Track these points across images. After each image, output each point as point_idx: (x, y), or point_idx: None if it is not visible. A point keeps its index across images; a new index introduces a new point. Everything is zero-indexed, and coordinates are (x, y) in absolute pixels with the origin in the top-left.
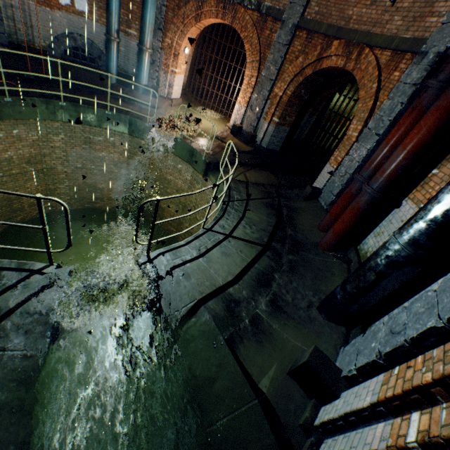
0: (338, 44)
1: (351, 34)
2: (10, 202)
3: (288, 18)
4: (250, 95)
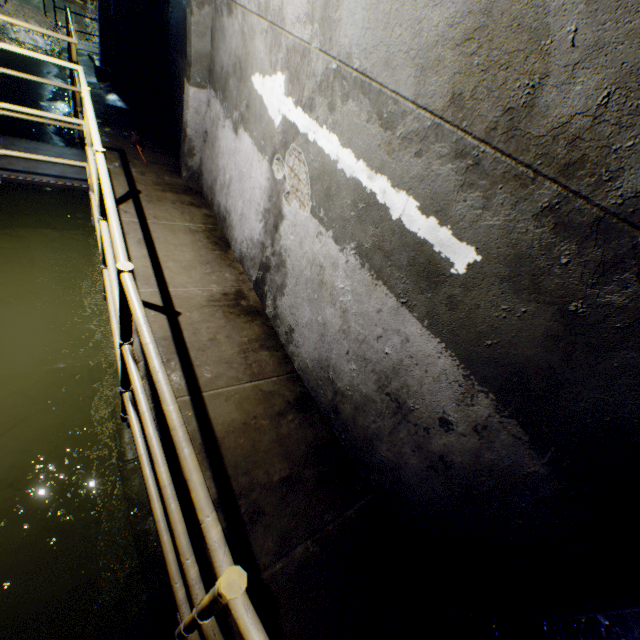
0: None
1: None
2: None
3: None
4: None
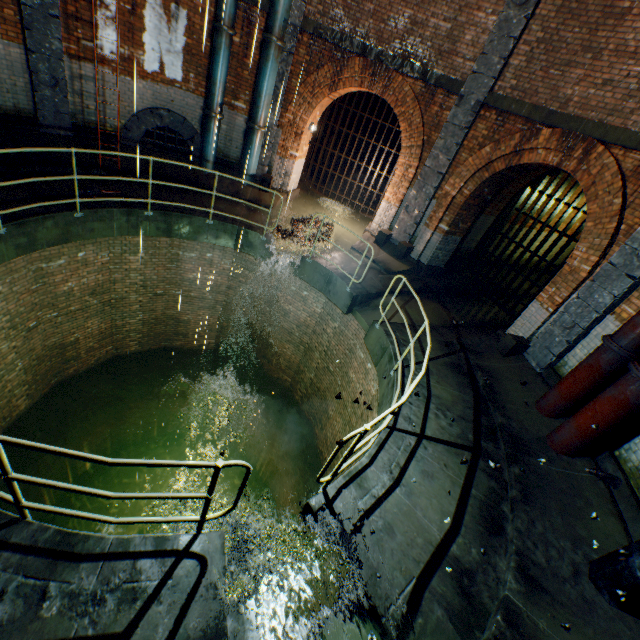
0: (550, 134)
1: (572, 123)
2: (62, 349)
3: (469, 93)
4: (405, 191)
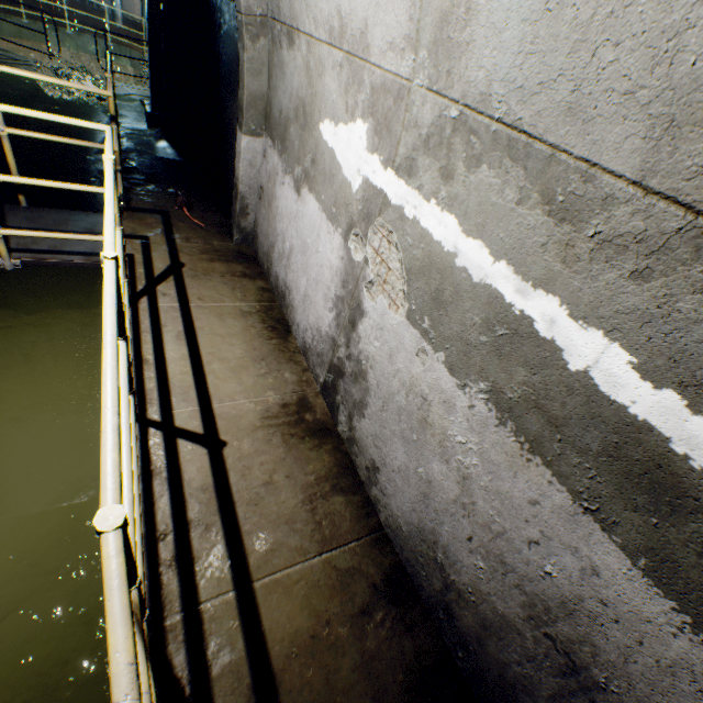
0: None
1: None
2: None
3: None
4: None
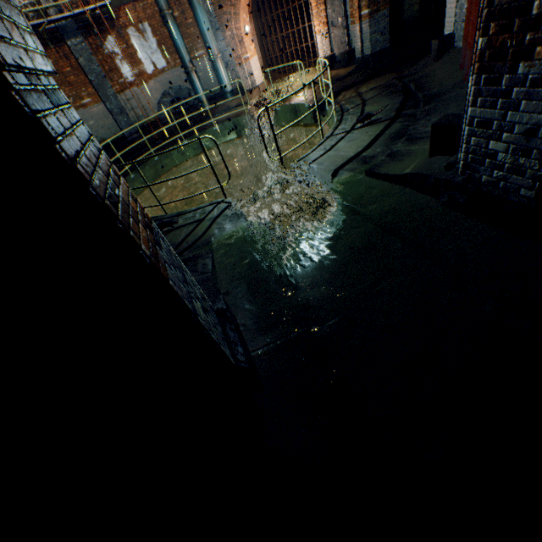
0: None
1: None
2: None
3: None
4: (325, 13)
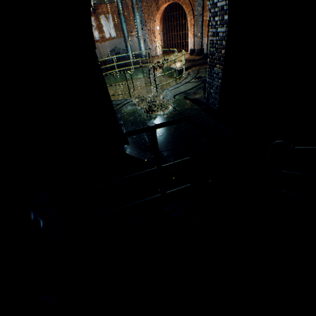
0: None
1: None
2: None
3: None
4: (193, 30)
